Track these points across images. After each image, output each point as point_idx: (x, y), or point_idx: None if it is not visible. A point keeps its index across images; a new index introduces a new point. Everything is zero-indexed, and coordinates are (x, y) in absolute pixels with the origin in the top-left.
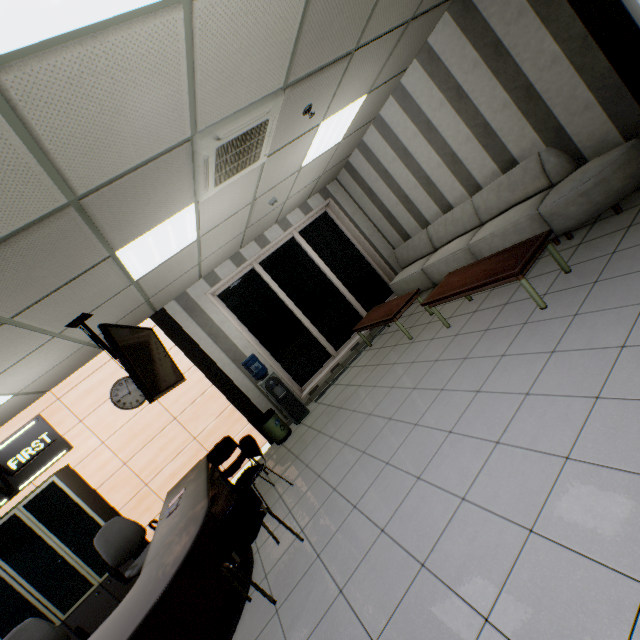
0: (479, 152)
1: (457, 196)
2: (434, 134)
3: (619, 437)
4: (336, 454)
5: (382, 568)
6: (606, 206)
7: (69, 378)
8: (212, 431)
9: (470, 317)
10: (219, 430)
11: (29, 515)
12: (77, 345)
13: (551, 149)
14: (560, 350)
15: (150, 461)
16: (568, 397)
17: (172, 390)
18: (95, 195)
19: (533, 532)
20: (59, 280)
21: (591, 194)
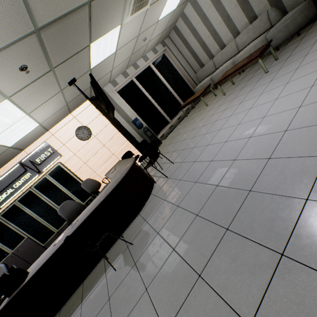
0: (240, 13)
1: (228, 39)
2: (219, 5)
3: (294, 87)
4: (180, 144)
5: (210, 150)
6: (294, 32)
7: (56, 126)
8: (120, 151)
9: (234, 88)
10: (123, 151)
11: (51, 178)
12: (64, 103)
13: (273, 8)
14: (273, 79)
15: (95, 163)
16: (276, 88)
17: (101, 133)
18: (95, 1)
19: (265, 117)
20: (72, 52)
21: (288, 26)
